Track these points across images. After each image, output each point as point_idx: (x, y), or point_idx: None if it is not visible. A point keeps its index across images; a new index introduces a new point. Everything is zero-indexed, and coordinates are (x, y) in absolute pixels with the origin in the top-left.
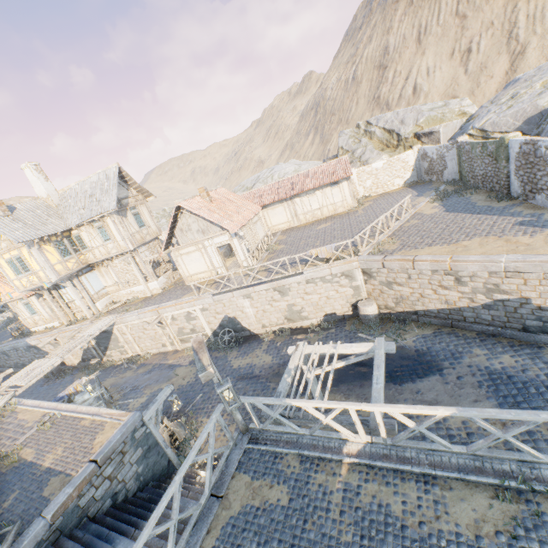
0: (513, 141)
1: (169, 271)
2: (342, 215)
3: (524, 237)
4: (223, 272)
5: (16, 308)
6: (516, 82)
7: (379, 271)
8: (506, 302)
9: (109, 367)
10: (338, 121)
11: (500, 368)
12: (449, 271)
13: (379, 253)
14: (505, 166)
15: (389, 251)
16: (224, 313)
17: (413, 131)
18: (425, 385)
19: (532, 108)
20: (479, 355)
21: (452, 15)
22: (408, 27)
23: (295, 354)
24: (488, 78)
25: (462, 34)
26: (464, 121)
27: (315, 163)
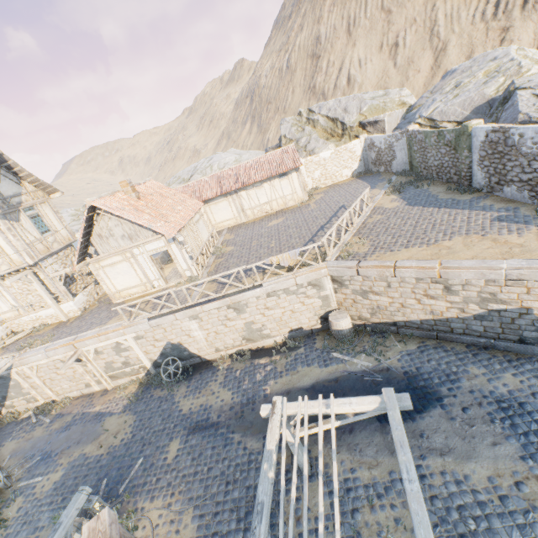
0: (477, 129)
1: (90, 285)
2: (293, 209)
3: (512, 236)
4: (160, 285)
5: None
6: (454, 73)
7: (353, 279)
8: (503, 312)
9: (10, 423)
10: (275, 109)
11: (507, 393)
12: (438, 279)
13: (350, 256)
14: (467, 156)
15: (360, 254)
16: (166, 340)
17: (358, 120)
18: (428, 424)
19: (479, 97)
20: (477, 376)
21: (378, 9)
22: (338, 18)
23: (273, 420)
24: (416, 72)
25: (389, 29)
26: (404, 111)
27: (256, 152)
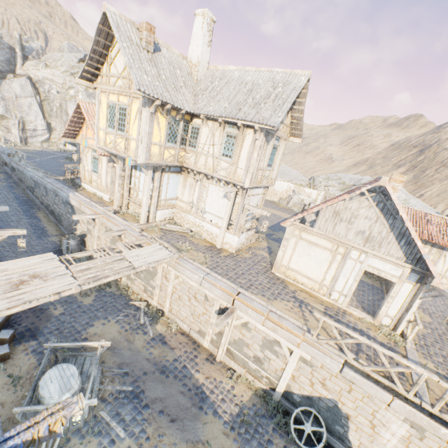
0: None
1: (252, 230)
2: None
3: None
4: (338, 300)
5: (84, 155)
6: None
7: None
8: None
9: (122, 296)
10: None
11: None
12: None
13: None
14: None
15: None
16: (335, 396)
17: None
18: None
19: None
20: None
21: None
22: None
23: None
24: None
25: None
26: None
27: (423, 204)
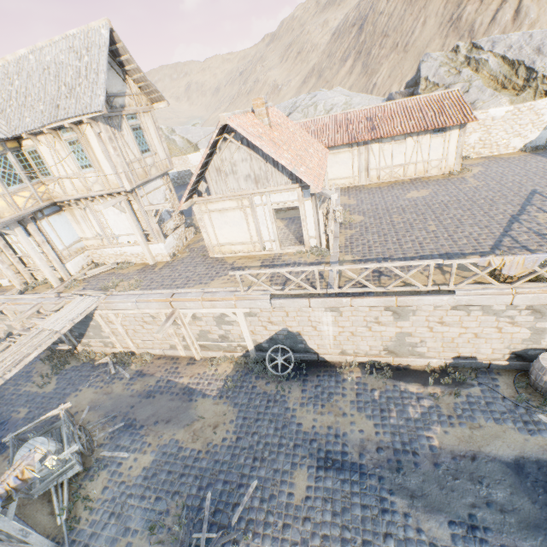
0: None
1: (180, 227)
2: (439, 181)
3: None
4: (273, 248)
5: None
6: None
7: None
8: None
9: (85, 364)
10: (393, 45)
11: None
12: None
13: None
14: None
15: None
16: (283, 325)
17: None
18: None
19: None
20: None
21: None
22: None
23: None
24: None
25: None
26: None
27: (369, 97)
